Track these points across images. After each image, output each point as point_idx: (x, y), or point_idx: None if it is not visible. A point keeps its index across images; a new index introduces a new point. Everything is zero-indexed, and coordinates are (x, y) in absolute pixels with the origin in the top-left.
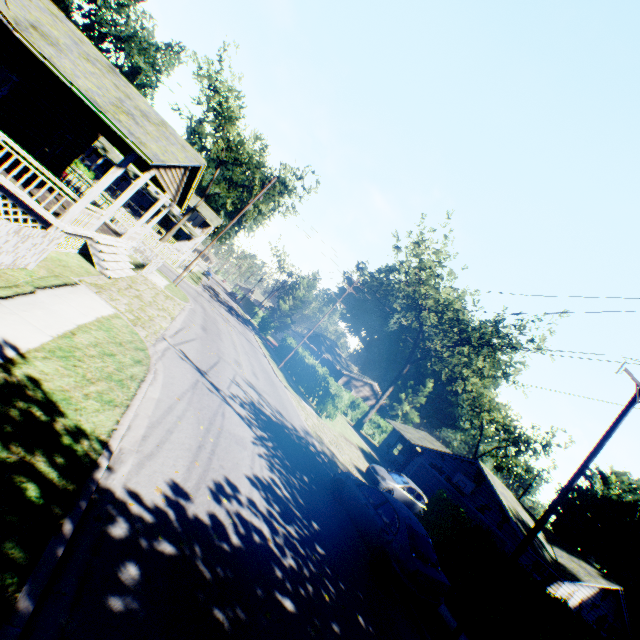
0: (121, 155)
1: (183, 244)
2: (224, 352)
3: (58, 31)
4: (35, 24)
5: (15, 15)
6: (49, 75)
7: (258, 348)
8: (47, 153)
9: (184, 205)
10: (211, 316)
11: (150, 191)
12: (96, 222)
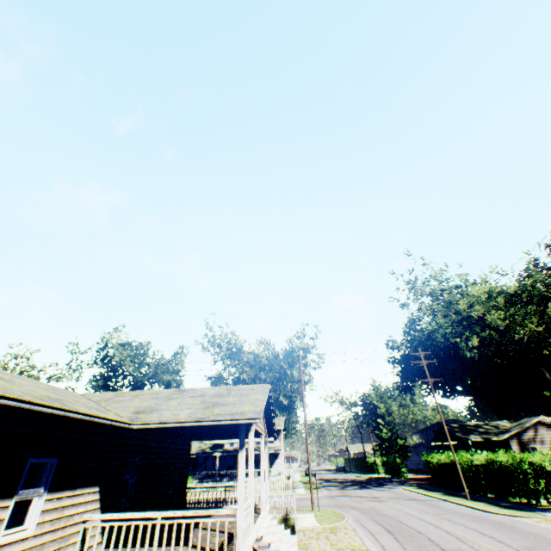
0: (210, 441)
1: (276, 465)
2: (435, 539)
3: (145, 401)
4: (136, 410)
5: (126, 416)
6: (152, 434)
7: (426, 497)
8: (171, 494)
9: (273, 431)
10: (367, 509)
11: (227, 448)
12: (249, 517)
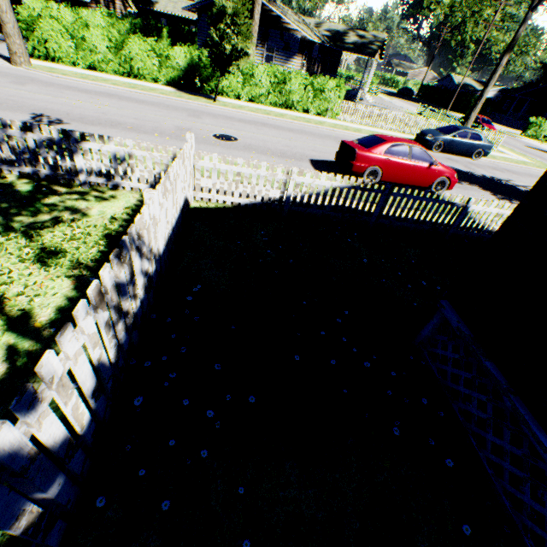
0: None
1: None
2: None
3: None
4: None
5: None
6: None
7: None
8: None
9: None
10: None
11: None
12: None
